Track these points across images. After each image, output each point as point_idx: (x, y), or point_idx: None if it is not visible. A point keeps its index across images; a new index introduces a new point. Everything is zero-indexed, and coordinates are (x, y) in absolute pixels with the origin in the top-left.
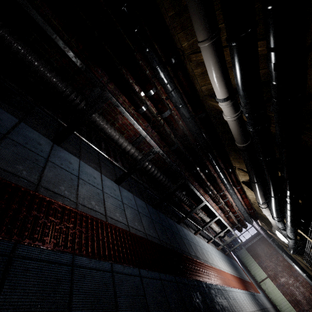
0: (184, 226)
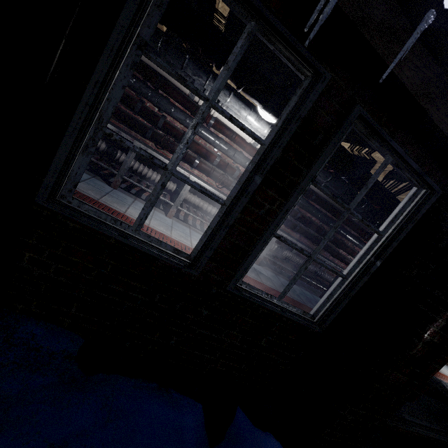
0: None
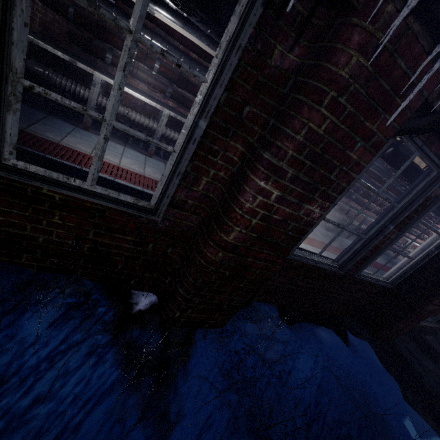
0: (397, 260)
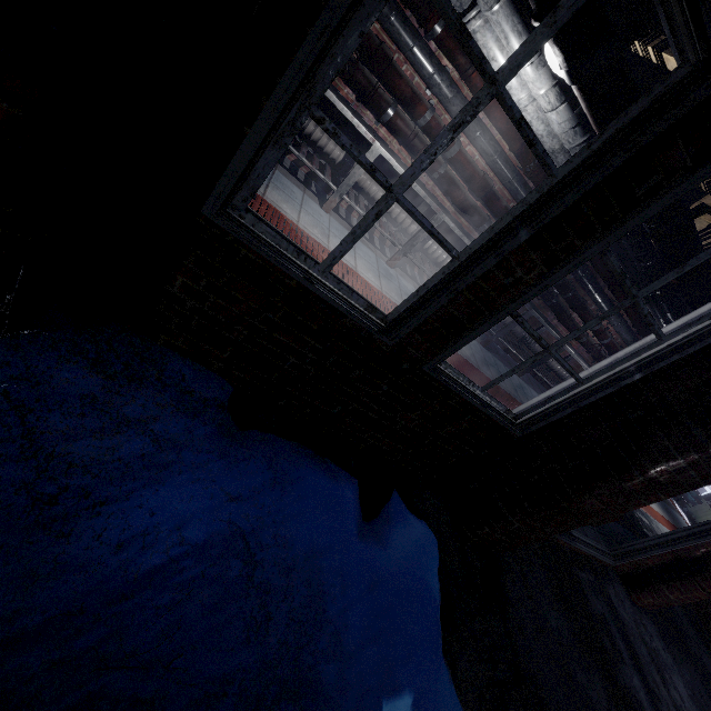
0: None
